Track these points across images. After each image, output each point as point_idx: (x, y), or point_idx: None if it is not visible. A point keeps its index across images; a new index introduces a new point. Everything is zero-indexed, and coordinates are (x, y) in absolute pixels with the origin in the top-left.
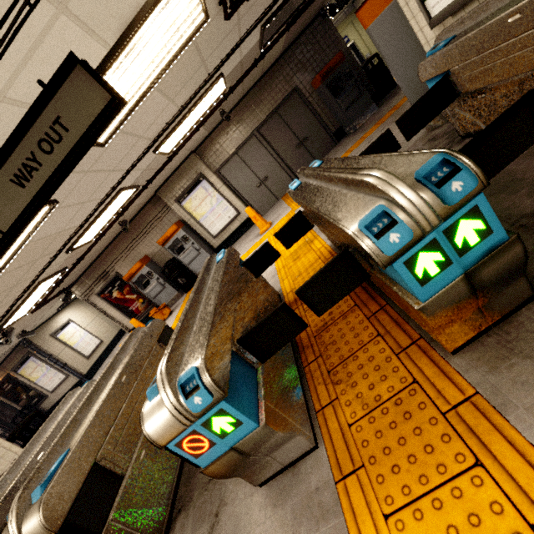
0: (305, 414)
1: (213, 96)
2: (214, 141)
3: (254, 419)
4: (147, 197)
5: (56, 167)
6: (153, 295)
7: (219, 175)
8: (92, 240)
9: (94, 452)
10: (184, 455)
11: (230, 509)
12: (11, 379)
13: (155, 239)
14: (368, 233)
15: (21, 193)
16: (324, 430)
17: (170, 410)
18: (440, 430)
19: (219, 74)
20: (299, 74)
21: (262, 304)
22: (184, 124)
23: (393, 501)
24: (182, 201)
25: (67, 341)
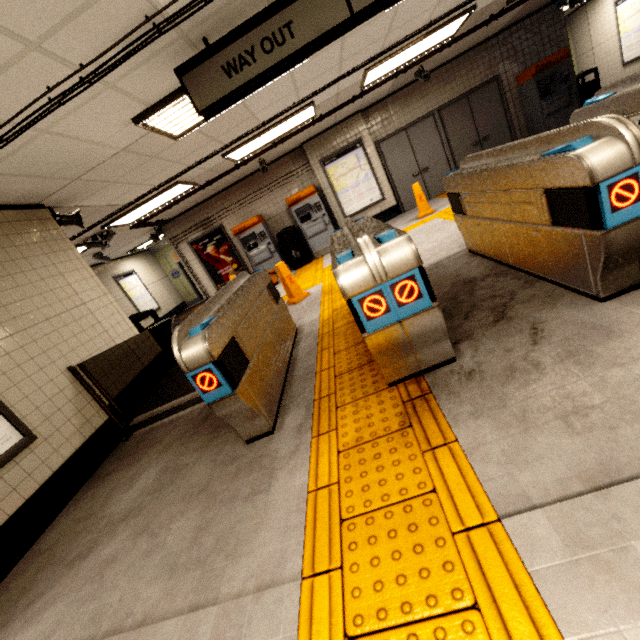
0: None
1: (443, 35)
2: (386, 107)
3: None
4: (293, 145)
5: None
6: (256, 261)
7: (378, 149)
8: (238, 161)
9: None
10: (605, 204)
11: (557, 321)
12: None
13: (279, 199)
14: None
15: None
16: None
17: (630, 141)
18: None
19: (472, 5)
20: (508, 62)
21: None
22: (404, 54)
23: None
24: (327, 164)
25: (127, 291)
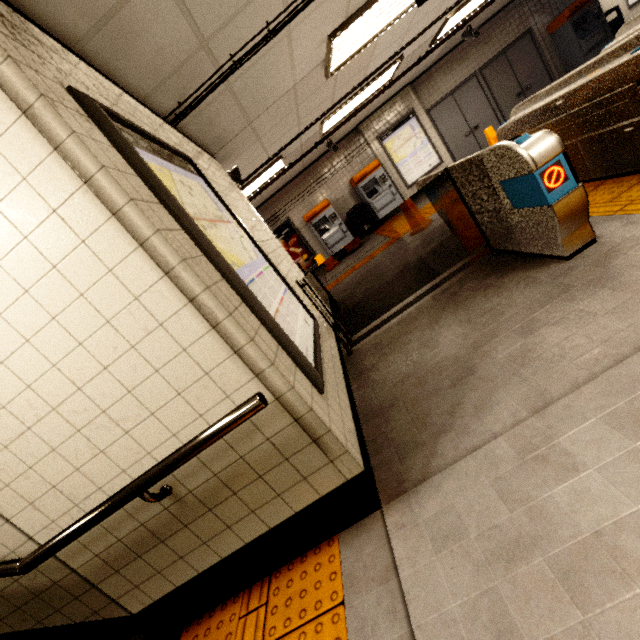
0: None
1: None
2: (431, 77)
3: None
4: (352, 125)
5: None
6: (330, 244)
7: (428, 117)
8: (323, 135)
9: None
10: None
11: None
12: None
13: (340, 182)
14: None
15: None
16: None
17: None
18: None
19: None
20: (536, 16)
21: None
22: (475, 1)
23: None
24: (384, 139)
25: None
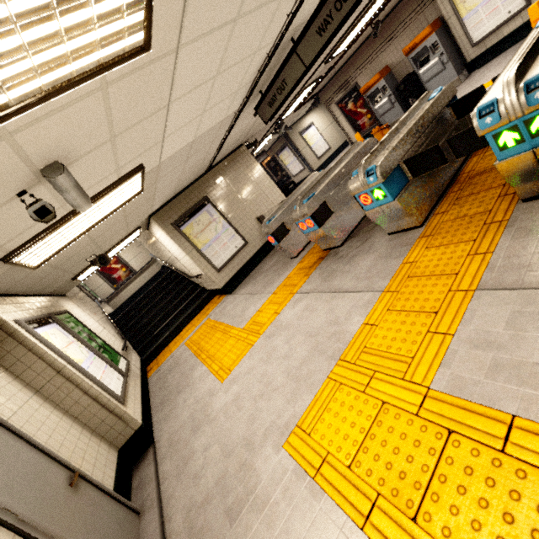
0: (426, 213)
1: None
2: None
3: (392, 197)
4: None
5: (340, 21)
6: (380, 113)
7: None
8: (344, 49)
9: (325, 197)
10: (360, 202)
11: (372, 240)
12: (274, 160)
13: (402, 44)
14: (477, 114)
15: (319, 41)
16: (430, 222)
17: (360, 181)
18: (475, 229)
19: None
20: None
21: (445, 144)
22: None
23: (433, 245)
24: None
25: (308, 141)
